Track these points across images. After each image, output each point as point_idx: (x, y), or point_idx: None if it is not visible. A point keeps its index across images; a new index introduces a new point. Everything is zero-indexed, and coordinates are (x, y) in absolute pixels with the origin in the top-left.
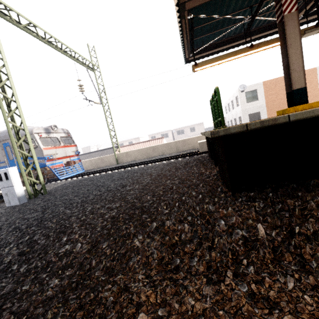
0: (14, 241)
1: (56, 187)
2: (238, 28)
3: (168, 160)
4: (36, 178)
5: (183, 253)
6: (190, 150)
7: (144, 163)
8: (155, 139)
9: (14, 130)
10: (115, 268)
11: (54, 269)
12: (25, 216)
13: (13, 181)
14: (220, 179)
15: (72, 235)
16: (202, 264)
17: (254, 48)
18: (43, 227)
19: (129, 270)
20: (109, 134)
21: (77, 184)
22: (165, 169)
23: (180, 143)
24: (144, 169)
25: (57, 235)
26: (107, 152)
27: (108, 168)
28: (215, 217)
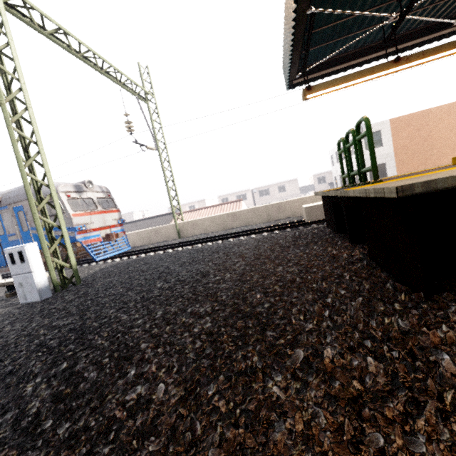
0: (42, 371)
1: (92, 272)
2: (372, 35)
3: (259, 233)
4: (65, 259)
5: (384, 420)
6: (289, 219)
7: (222, 238)
8: (229, 202)
9: (33, 187)
10: (246, 444)
11: (123, 437)
12: (53, 323)
13: (32, 265)
14: (378, 268)
15: (145, 366)
16: (441, 451)
17: (401, 62)
18: (88, 345)
19: (278, 452)
20: (168, 195)
21: (124, 268)
22: (263, 247)
23: (273, 208)
24: (227, 247)
25: (117, 363)
26: (161, 220)
27: (167, 244)
28: (421, 344)
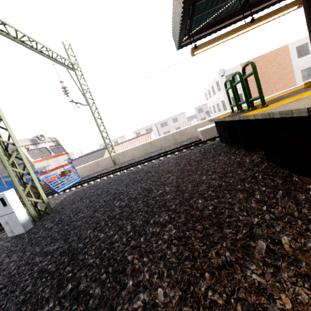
0: (51, 295)
1: (58, 202)
2: (231, 5)
3: (172, 153)
4: (37, 197)
5: None
6: (190, 140)
7: (147, 160)
8: (143, 134)
9: (1, 147)
10: None
11: None
12: (44, 249)
13: (13, 206)
14: (279, 166)
15: (139, 275)
16: None
17: (255, 22)
18: (82, 264)
19: None
20: (102, 136)
21: (83, 195)
22: (182, 163)
23: (177, 135)
24: (155, 166)
25: (115, 277)
26: (96, 154)
27: (108, 171)
28: None
